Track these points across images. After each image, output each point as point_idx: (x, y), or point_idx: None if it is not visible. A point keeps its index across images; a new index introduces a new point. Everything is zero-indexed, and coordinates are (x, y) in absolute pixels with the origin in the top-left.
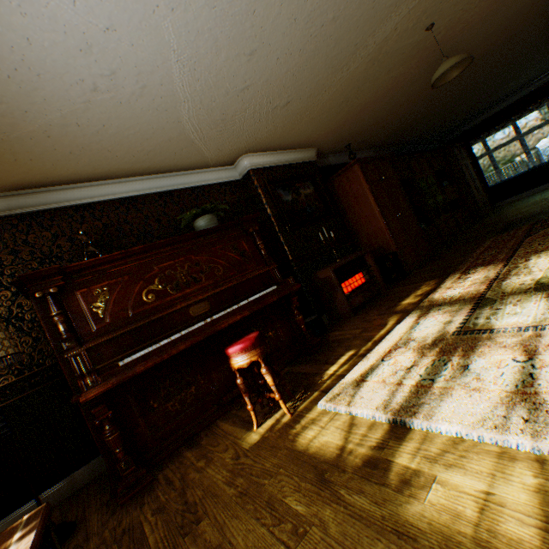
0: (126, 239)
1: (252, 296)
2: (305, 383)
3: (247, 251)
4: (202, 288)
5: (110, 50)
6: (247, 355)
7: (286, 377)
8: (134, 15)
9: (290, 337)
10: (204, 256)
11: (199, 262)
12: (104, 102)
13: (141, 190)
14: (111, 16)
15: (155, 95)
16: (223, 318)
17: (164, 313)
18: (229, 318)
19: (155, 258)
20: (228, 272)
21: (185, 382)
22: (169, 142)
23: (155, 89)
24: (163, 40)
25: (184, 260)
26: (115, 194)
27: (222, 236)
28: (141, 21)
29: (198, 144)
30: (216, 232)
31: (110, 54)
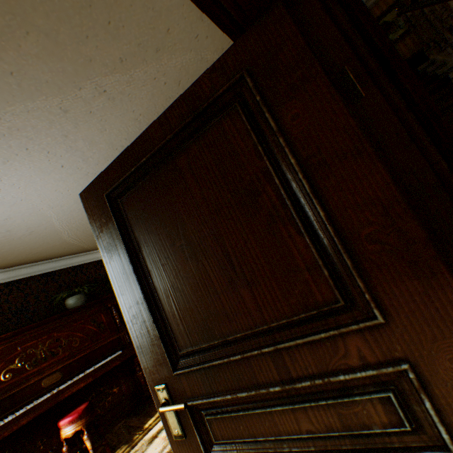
0: (3, 316)
1: (100, 361)
2: (127, 438)
3: (105, 322)
4: (58, 360)
5: (8, 224)
6: (74, 425)
7: (119, 430)
8: (26, 212)
9: (132, 389)
10: (66, 331)
11: (60, 337)
12: (0, 240)
13: (27, 273)
14: (10, 215)
15: (42, 232)
16: (69, 387)
17: (17, 389)
18: (74, 386)
19: (21, 339)
20: (85, 342)
21: (25, 450)
22: (54, 247)
23: (42, 230)
24: (47, 216)
25: (48, 337)
26: (2, 279)
27: (86, 312)
28: (31, 213)
29: (78, 244)
30: (81, 310)
31: (7, 225)
